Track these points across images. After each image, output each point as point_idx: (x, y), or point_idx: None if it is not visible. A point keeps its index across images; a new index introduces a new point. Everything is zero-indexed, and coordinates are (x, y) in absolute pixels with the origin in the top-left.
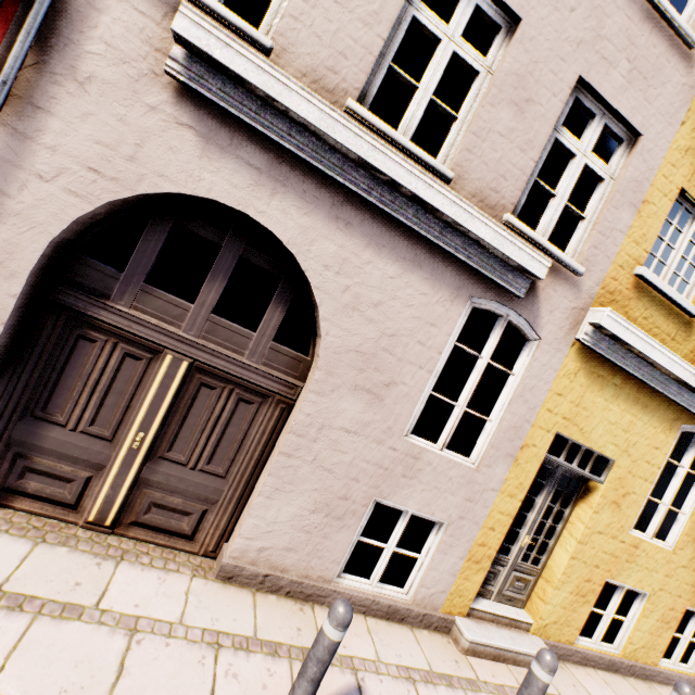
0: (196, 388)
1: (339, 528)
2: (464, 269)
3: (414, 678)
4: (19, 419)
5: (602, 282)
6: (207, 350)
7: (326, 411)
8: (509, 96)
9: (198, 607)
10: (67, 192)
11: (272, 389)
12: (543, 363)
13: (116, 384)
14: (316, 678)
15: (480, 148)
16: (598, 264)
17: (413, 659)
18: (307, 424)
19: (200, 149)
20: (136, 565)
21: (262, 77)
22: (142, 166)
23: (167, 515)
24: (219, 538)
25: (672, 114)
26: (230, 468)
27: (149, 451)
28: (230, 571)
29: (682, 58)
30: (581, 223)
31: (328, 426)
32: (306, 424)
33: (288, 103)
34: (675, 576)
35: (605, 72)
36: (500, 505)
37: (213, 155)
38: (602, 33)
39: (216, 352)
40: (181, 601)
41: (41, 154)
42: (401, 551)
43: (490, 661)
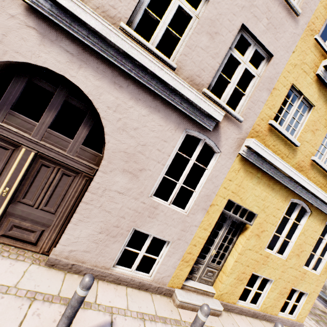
0: (39, 166)
1: (114, 241)
2: (182, 114)
3: (145, 318)
4: None
5: (252, 126)
6: (45, 147)
7: (107, 181)
8: (207, 29)
9: (29, 279)
10: None
11: (80, 169)
12: (222, 164)
13: None
14: (70, 315)
15: (191, 54)
16: (251, 117)
17: (147, 309)
18: (97, 187)
19: (39, 40)
20: None
21: (70, 4)
22: (6, 46)
23: (22, 232)
24: (51, 245)
25: (288, 47)
26: (58, 209)
27: (11, 197)
28: (53, 262)
29: (294, 20)
30: (243, 97)
31: (108, 189)
32: (97, 187)
33: (84, 19)
34: (287, 272)
35: (255, 23)
36: (199, 234)
37: (46, 44)
38: (254, 3)
39: (50, 148)
40: (20, 275)
41: None
42: (147, 255)
43: (190, 311)
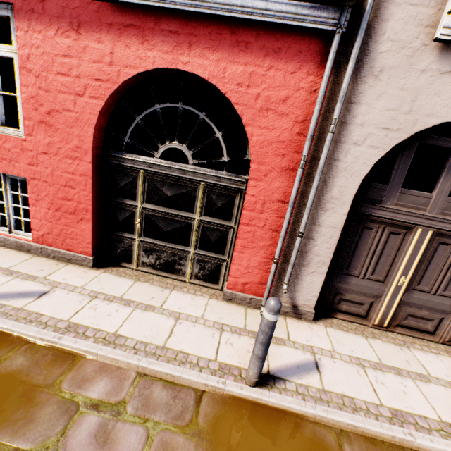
0: (434, 246)
1: None
2: None
3: None
4: (336, 275)
5: None
6: (445, 221)
7: None
8: None
9: None
10: (370, 148)
11: None
12: None
13: (384, 251)
14: None
15: None
16: None
17: None
18: None
19: None
20: (417, 350)
21: None
22: (415, 114)
23: (417, 321)
24: None
25: None
26: None
27: (407, 286)
28: None
29: None
30: None
31: None
32: None
33: None
34: None
35: None
36: None
37: None
38: None
39: None
40: None
41: (355, 130)
42: None
43: None
